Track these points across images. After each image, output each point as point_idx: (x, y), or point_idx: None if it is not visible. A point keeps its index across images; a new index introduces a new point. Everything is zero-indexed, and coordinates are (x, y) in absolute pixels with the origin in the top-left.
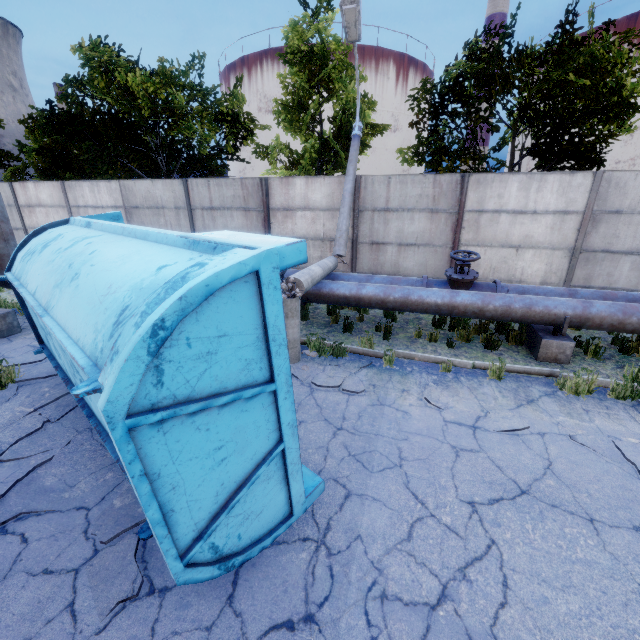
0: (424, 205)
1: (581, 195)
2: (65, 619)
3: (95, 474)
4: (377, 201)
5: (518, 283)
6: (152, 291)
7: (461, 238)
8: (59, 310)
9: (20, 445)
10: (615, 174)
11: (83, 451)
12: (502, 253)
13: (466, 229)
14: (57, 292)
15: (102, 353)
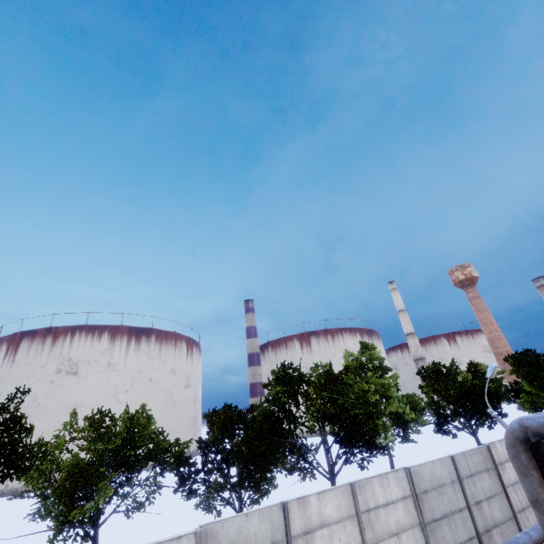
0: None
1: None
2: None
3: None
4: None
5: None
6: None
7: None
8: None
9: None
10: None
11: None
12: None
13: None
14: None
15: None
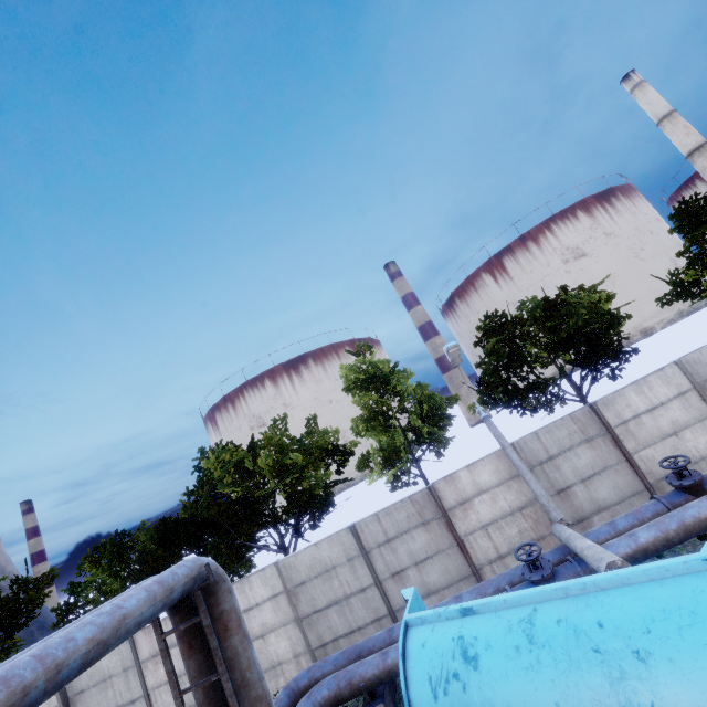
0: (578, 439)
1: (680, 378)
2: None
3: None
4: (538, 455)
5: (703, 460)
6: None
7: (627, 449)
8: (677, 699)
9: None
10: (687, 357)
11: None
12: (668, 444)
13: (625, 440)
14: (634, 684)
15: None
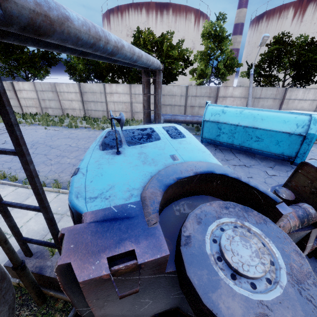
0: (272, 97)
1: None
2: (281, 173)
3: (251, 161)
4: (257, 95)
5: None
6: (302, 121)
7: (282, 107)
8: (263, 126)
9: (226, 158)
10: None
11: (242, 158)
12: None
13: (284, 104)
14: (257, 122)
15: (296, 130)
